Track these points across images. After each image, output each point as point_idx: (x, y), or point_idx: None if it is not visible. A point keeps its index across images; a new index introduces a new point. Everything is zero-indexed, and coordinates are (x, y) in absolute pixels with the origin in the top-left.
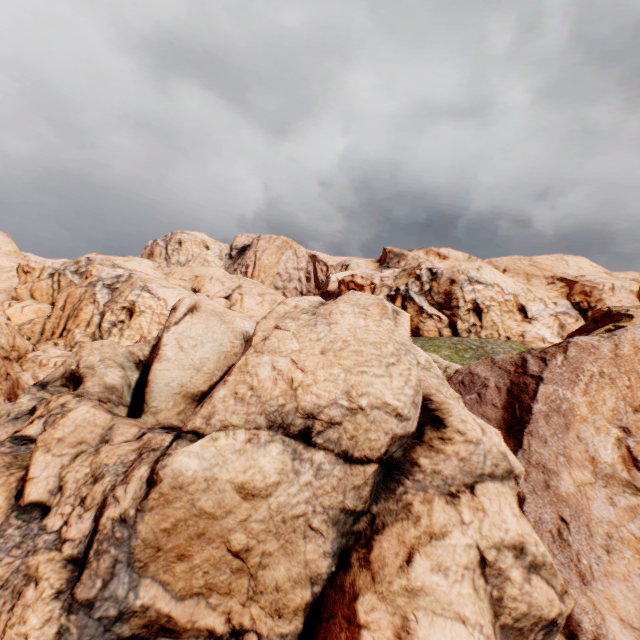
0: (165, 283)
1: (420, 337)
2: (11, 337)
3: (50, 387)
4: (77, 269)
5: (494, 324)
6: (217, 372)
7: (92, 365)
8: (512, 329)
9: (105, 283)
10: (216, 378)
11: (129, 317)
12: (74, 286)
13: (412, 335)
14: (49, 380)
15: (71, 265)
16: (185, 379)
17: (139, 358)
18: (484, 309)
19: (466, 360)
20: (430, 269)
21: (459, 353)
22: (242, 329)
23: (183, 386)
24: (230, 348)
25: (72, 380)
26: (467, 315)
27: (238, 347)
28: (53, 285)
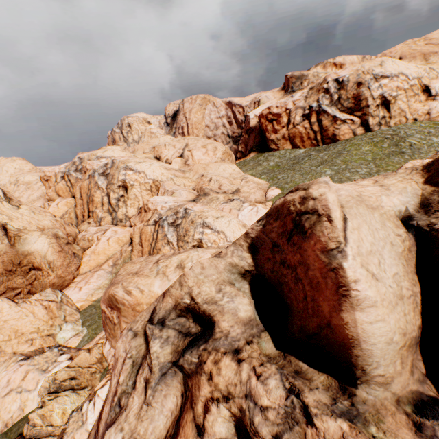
0: (138, 160)
1: (337, 142)
2: (63, 229)
3: (168, 322)
4: (76, 168)
5: (401, 111)
6: (414, 288)
7: (211, 299)
8: (418, 111)
9: (99, 173)
10: (417, 298)
11: (125, 192)
12: (80, 181)
13: (330, 142)
14: (163, 315)
15: (71, 167)
16: (401, 322)
17: (243, 269)
18: (391, 100)
19: (386, 149)
20: (336, 80)
21: (377, 145)
22: (393, 210)
23: (404, 334)
24: (401, 245)
25: (187, 311)
26: (376, 111)
27: (406, 239)
28: (67, 184)
